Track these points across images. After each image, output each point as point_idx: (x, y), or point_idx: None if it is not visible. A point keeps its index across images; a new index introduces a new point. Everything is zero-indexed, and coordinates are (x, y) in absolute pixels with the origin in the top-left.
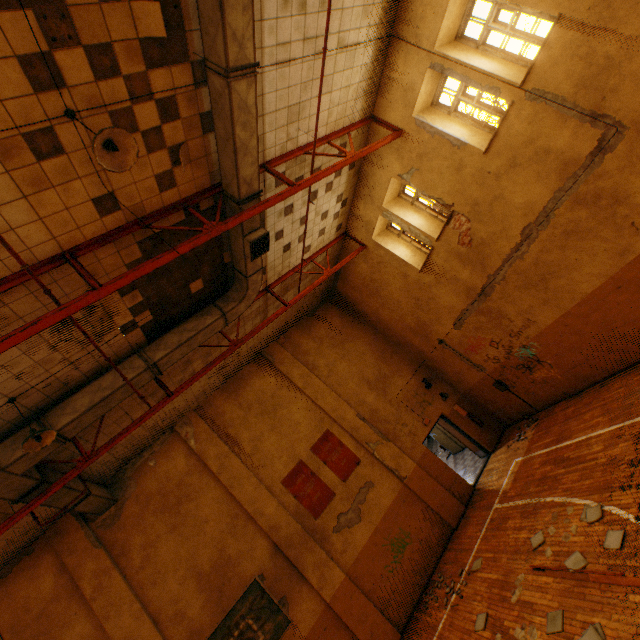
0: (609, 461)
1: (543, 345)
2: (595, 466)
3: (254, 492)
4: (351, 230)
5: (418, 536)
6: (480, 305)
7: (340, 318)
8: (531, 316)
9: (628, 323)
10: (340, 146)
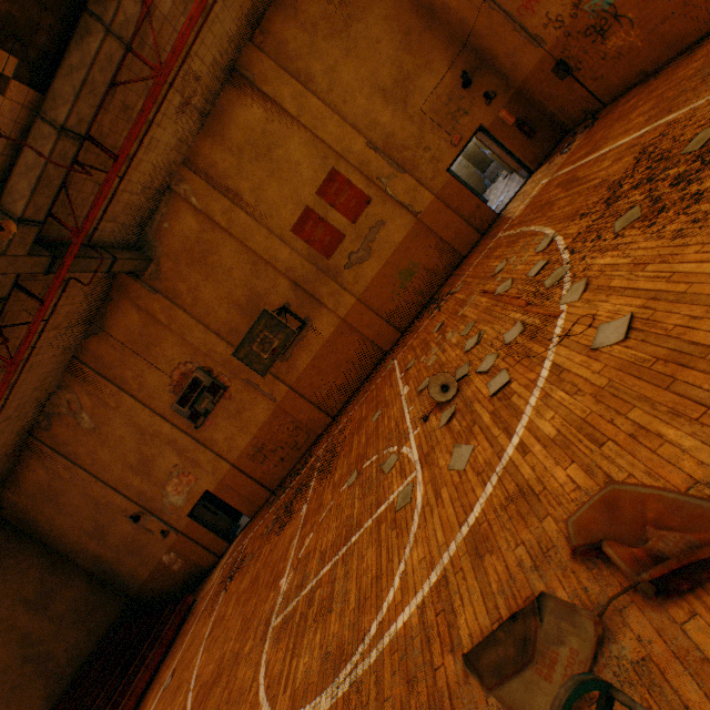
0: (599, 184)
1: None
2: (586, 190)
3: (266, 243)
4: None
5: (426, 267)
6: None
7: None
8: None
9: None
10: None
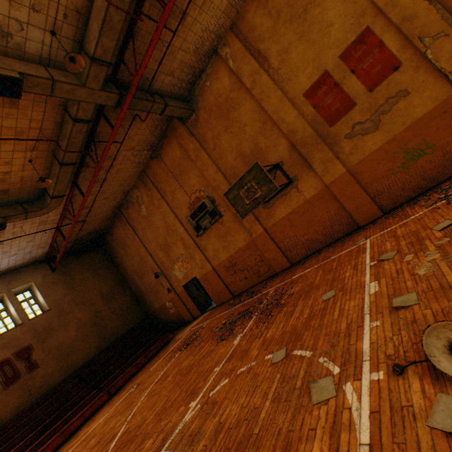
0: None
1: None
2: None
3: (278, 104)
4: None
5: (444, 149)
6: None
7: None
8: None
9: None
10: None
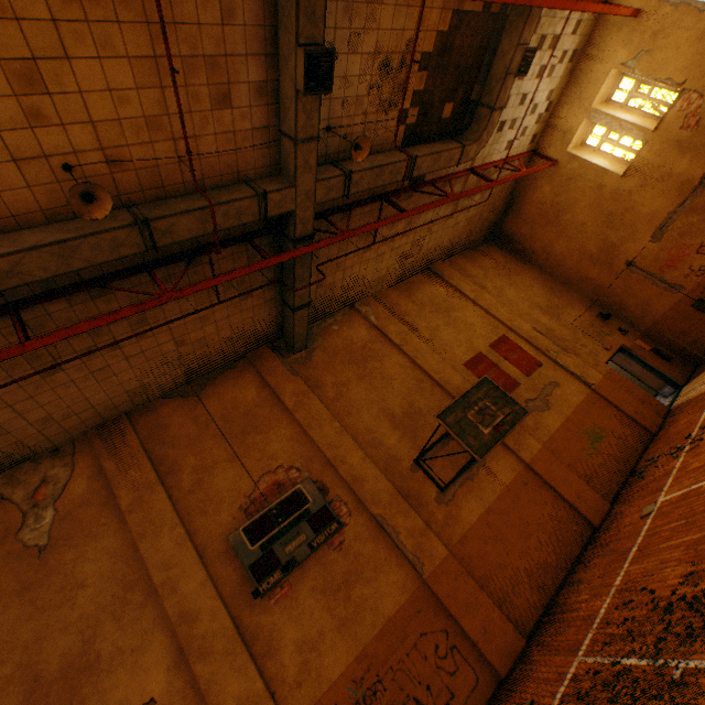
0: None
1: None
2: None
3: (438, 365)
4: (542, 147)
5: (614, 433)
6: (694, 201)
7: (503, 257)
8: None
9: None
10: (576, 23)
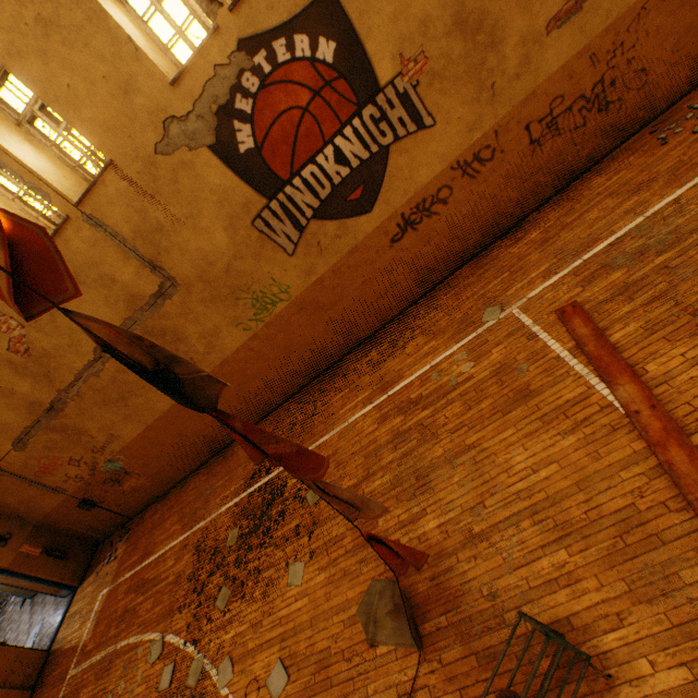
0: (177, 578)
1: (131, 457)
2: (167, 586)
3: None
4: None
5: None
6: (52, 421)
7: None
8: (116, 431)
9: (198, 433)
10: None
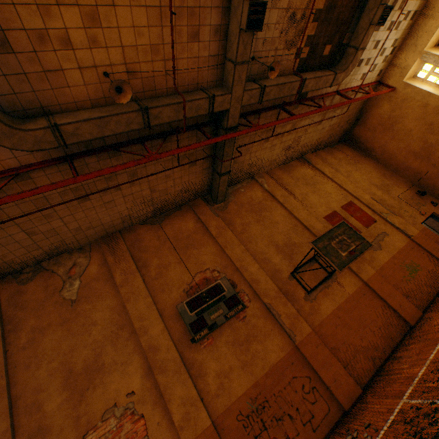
0: None
1: None
2: None
3: (307, 217)
4: (385, 78)
5: (426, 268)
6: None
7: (351, 152)
8: None
9: None
10: None
